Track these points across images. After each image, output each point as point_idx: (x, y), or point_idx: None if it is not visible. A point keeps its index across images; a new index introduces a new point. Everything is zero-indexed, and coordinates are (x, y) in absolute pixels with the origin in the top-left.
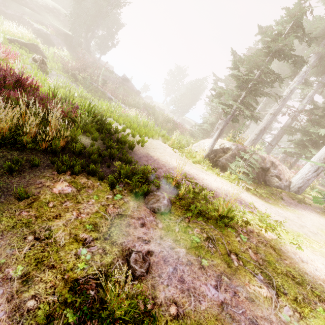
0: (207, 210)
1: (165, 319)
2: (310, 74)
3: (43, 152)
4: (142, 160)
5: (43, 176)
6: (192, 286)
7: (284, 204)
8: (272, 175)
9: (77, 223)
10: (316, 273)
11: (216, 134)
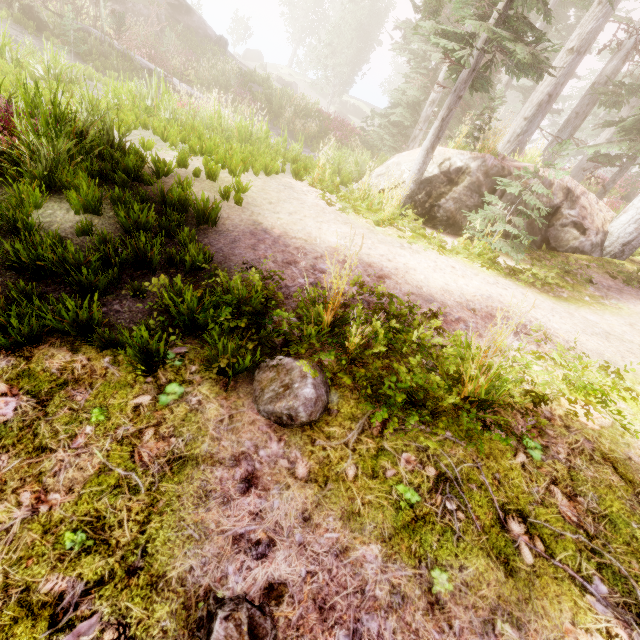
0: (431, 389)
1: None
2: None
3: None
4: (240, 248)
5: None
6: None
7: (594, 294)
8: (566, 223)
9: (32, 535)
10: None
11: (430, 136)
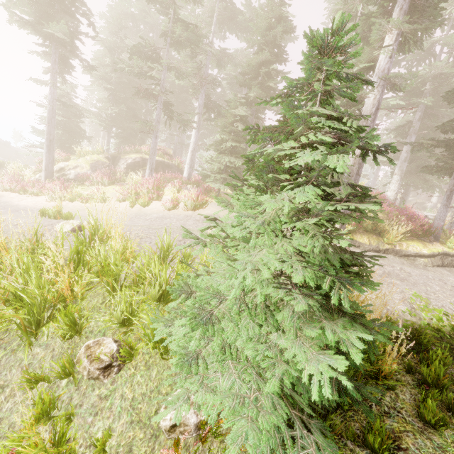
0: None
1: None
2: None
3: None
4: None
5: None
6: None
7: None
8: None
9: None
10: None
11: None
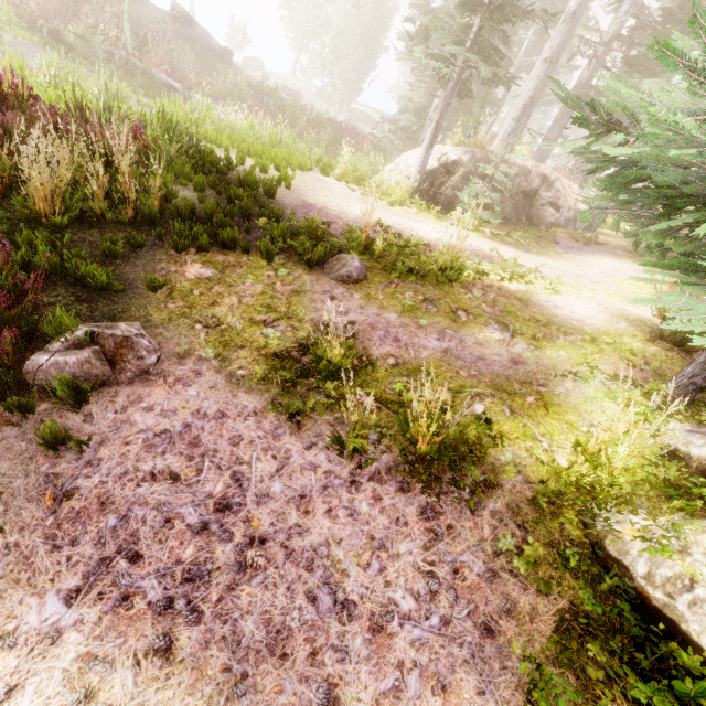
0: (422, 267)
1: (384, 368)
2: None
3: (132, 224)
4: (297, 213)
5: (160, 260)
6: (410, 342)
7: (558, 251)
8: (544, 203)
9: (244, 307)
10: (570, 315)
11: (429, 135)
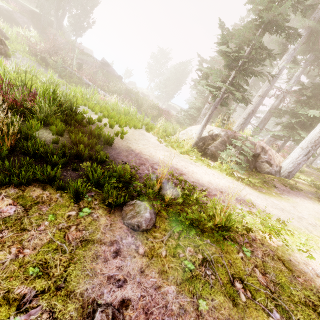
0: (201, 220)
1: None
2: (296, 52)
3: None
4: (121, 155)
5: None
6: None
7: (277, 192)
8: (263, 161)
9: (14, 267)
10: None
11: (204, 120)
